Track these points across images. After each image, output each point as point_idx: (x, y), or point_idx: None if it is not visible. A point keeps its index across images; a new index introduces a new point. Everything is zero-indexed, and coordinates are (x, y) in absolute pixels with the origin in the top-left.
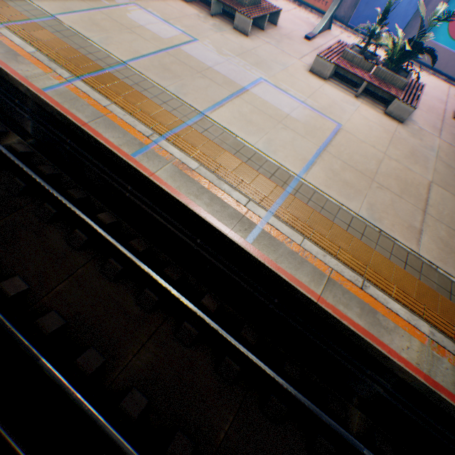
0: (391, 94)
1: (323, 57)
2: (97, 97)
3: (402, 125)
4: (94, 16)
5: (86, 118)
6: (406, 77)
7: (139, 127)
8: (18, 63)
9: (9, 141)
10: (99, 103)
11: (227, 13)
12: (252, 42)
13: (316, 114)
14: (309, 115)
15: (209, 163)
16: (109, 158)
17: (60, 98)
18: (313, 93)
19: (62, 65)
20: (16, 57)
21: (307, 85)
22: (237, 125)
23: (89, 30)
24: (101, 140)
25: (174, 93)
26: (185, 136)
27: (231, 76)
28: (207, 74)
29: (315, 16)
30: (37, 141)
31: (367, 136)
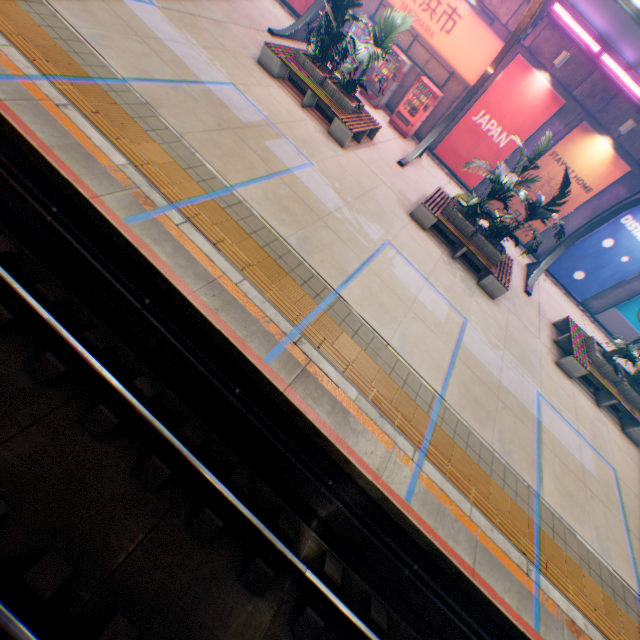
0: (638, 421)
1: (548, 328)
2: (453, 493)
3: (637, 448)
4: (370, 282)
5: (466, 554)
6: (639, 392)
7: (512, 552)
8: (354, 433)
9: (304, 544)
10: (461, 508)
11: (464, 254)
12: (498, 310)
13: (593, 453)
14: (591, 457)
15: (585, 605)
16: (479, 605)
17: (427, 512)
18: (574, 408)
19: (395, 424)
20: (346, 417)
21: (564, 393)
22: (566, 506)
23: (381, 321)
24: (499, 604)
25: (502, 454)
26: (546, 552)
27: (518, 394)
28: (503, 396)
29: (510, 241)
30: (321, 522)
31: (632, 481)
